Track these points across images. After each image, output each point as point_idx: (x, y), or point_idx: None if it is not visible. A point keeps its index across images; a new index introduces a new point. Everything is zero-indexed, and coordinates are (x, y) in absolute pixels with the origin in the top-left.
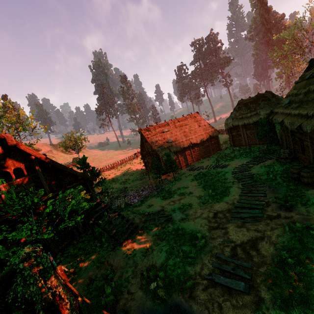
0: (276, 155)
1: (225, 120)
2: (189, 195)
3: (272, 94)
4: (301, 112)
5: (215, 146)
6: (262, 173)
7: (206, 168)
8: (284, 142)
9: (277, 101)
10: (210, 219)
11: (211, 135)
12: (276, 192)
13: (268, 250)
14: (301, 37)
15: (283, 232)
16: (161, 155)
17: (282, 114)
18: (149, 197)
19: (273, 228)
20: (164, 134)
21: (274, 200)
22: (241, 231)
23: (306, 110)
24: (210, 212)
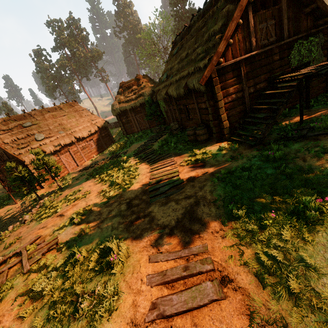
0: (168, 130)
1: (111, 105)
2: (85, 196)
3: (149, 78)
4: (183, 73)
5: (107, 139)
6: (163, 146)
7: (102, 162)
8: (171, 117)
9: (155, 84)
10: (124, 212)
11: (99, 125)
12: (183, 156)
13: (210, 214)
14: (157, 41)
15: (213, 185)
16: (28, 160)
17: (164, 88)
18: (14, 229)
19: (201, 187)
20: (27, 129)
21: (185, 163)
22: (170, 207)
23: (186, 70)
24: (121, 204)
